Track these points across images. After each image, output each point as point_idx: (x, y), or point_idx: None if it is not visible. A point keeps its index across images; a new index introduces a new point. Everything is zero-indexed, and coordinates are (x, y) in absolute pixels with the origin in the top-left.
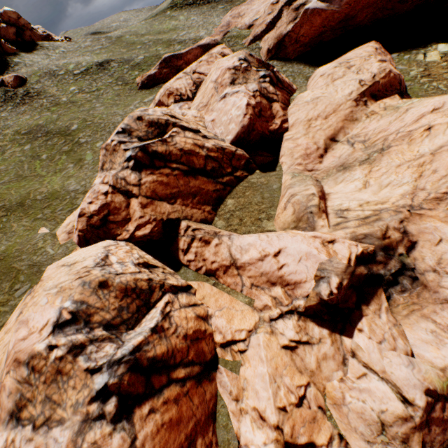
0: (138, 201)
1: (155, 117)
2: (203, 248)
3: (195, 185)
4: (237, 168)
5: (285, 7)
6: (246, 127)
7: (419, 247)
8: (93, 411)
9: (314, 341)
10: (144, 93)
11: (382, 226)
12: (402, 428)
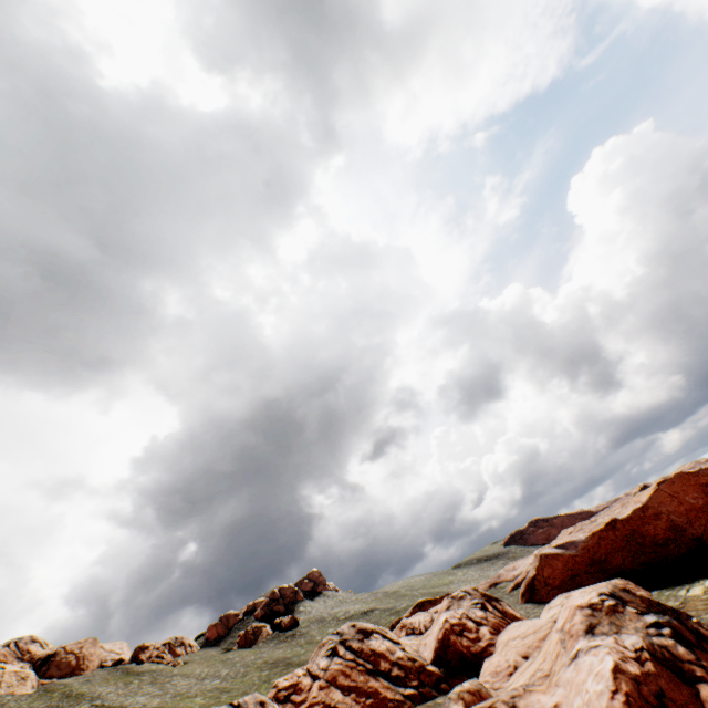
0: (319, 682)
1: (366, 625)
2: None
3: (374, 685)
4: (425, 683)
5: None
6: (441, 639)
7: None
8: None
9: None
10: None
11: (494, 699)
12: None
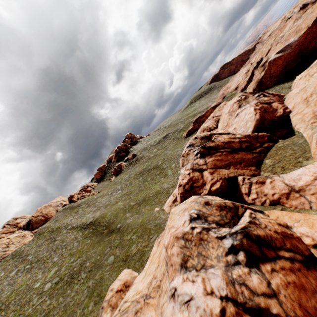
0: (207, 171)
1: (203, 135)
2: (260, 187)
3: (238, 157)
4: (263, 142)
5: (254, 69)
6: (259, 119)
7: None
8: (230, 260)
9: None
10: (188, 138)
11: None
12: None
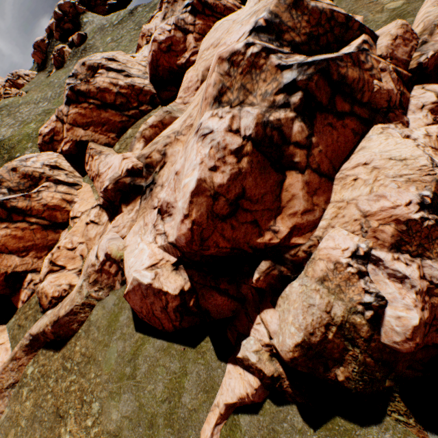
0: (66, 127)
1: (93, 61)
2: (92, 162)
3: (105, 116)
4: (143, 103)
5: None
6: (151, 64)
7: (166, 167)
8: None
9: (101, 224)
10: None
11: (153, 148)
12: (90, 269)
